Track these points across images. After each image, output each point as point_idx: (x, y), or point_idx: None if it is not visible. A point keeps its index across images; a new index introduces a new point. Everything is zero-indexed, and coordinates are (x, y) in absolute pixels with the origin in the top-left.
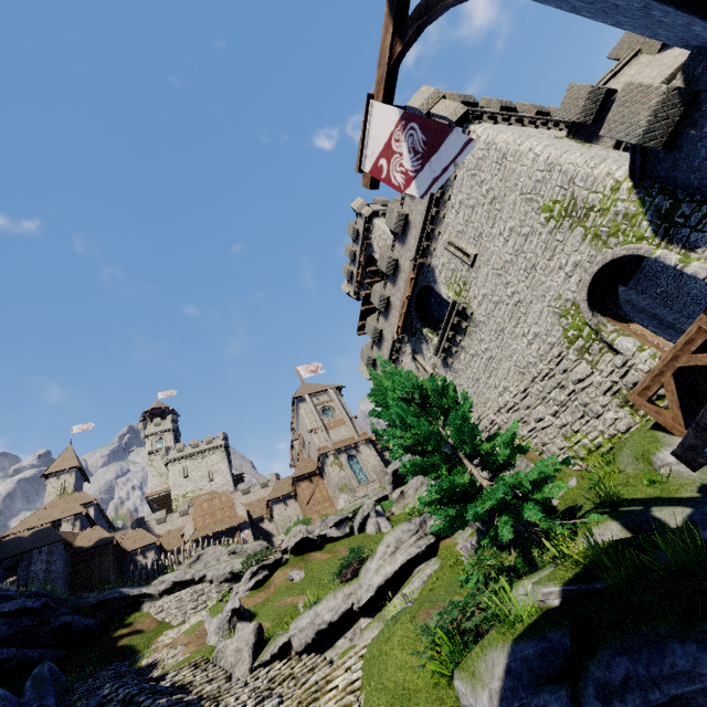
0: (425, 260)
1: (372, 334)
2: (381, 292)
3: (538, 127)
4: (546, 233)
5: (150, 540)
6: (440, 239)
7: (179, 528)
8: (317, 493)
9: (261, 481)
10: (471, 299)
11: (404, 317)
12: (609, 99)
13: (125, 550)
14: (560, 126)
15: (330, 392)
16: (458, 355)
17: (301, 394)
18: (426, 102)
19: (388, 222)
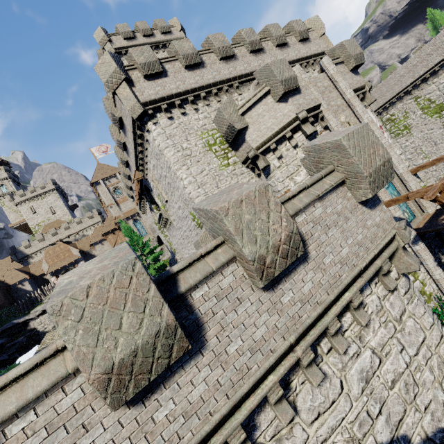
0: (143, 174)
1: (126, 186)
2: (123, 170)
3: (213, 96)
4: (193, 224)
5: (22, 277)
6: (148, 171)
7: (40, 260)
8: (119, 240)
9: (88, 215)
10: (169, 215)
11: (141, 191)
12: (242, 131)
13: (8, 284)
14: (234, 85)
15: (118, 176)
16: (169, 229)
17: (96, 180)
18: (110, 80)
19: (112, 137)
